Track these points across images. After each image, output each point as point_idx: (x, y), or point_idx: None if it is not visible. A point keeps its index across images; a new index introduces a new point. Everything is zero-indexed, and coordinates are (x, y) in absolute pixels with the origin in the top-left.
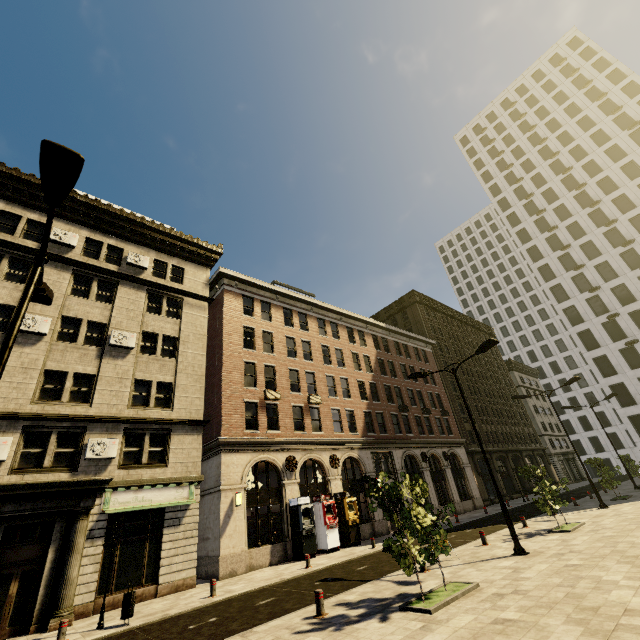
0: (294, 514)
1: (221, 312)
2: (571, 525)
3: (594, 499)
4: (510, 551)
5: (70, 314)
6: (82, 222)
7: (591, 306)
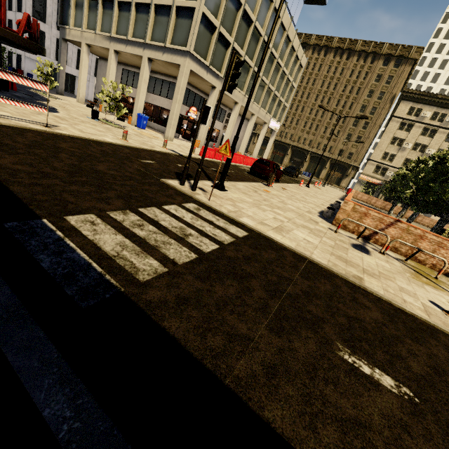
0: None
1: None
2: None
3: None
4: None
5: (417, 142)
6: (434, 105)
7: None
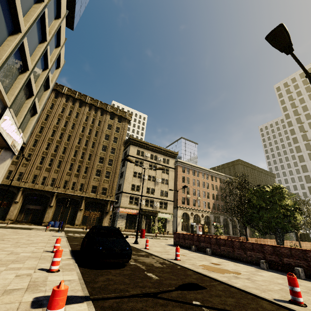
0: (192, 226)
1: (177, 171)
2: None
3: None
4: None
5: (149, 174)
6: (150, 150)
7: None
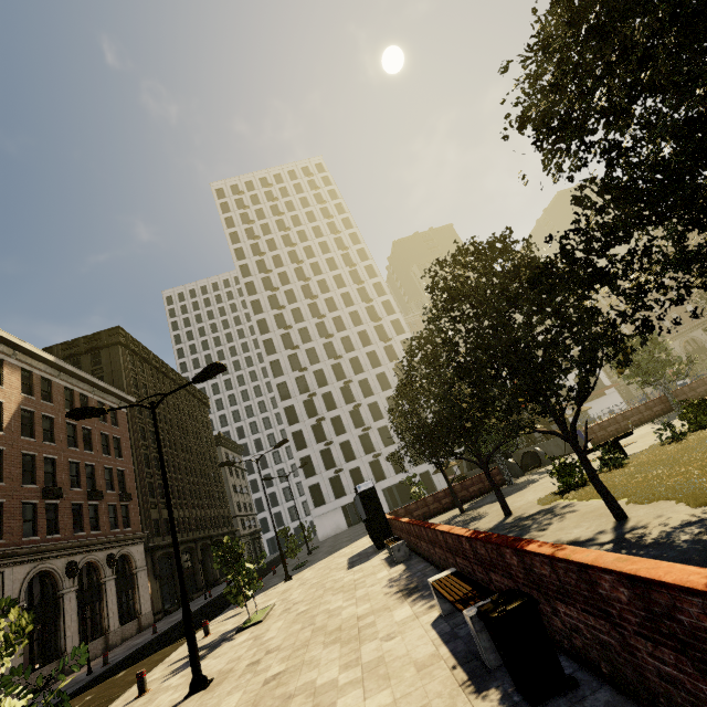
0: None
1: None
2: (262, 612)
3: (277, 574)
4: (183, 690)
5: None
6: None
7: (298, 384)
